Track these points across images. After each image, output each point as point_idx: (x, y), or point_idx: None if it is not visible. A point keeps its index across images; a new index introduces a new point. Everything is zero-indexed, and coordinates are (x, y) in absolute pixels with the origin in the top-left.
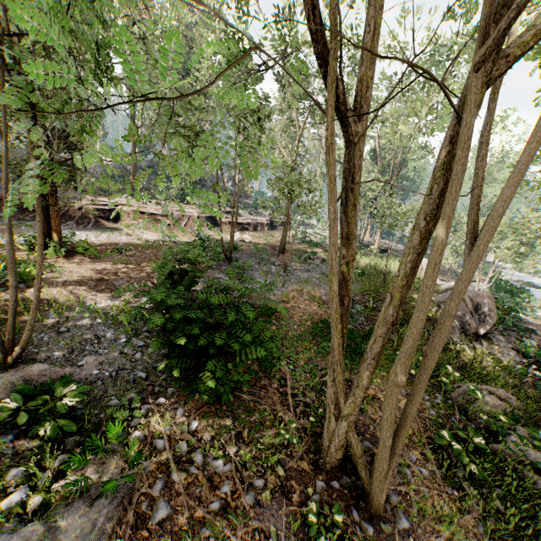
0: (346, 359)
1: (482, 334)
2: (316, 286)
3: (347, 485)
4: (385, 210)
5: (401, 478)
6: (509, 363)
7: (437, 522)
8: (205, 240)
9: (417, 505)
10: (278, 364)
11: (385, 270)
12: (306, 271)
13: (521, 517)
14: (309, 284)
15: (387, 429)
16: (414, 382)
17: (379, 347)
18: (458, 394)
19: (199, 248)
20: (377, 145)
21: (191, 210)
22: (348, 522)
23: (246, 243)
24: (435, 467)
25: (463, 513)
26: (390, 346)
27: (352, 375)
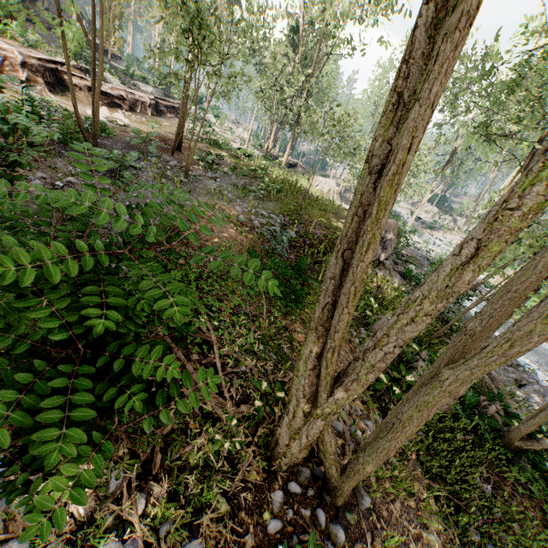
0: (282, 303)
1: (382, 260)
2: (230, 202)
3: (306, 481)
4: (302, 116)
5: (352, 441)
6: (397, 285)
7: (389, 481)
8: (43, 105)
9: (375, 473)
10: (196, 321)
11: (305, 188)
12: (214, 180)
13: (435, 439)
14: (221, 198)
15: (400, 441)
16: (438, 369)
17: (417, 328)
18: (378, 325)
19: (29, 116)
20: (301, 21)
21: (6, 46)
22: (320, 542)
23: (120, 125)
24: (379, 417)
25: (403, 458)
26: (315, 277)
27: (287, 320)
